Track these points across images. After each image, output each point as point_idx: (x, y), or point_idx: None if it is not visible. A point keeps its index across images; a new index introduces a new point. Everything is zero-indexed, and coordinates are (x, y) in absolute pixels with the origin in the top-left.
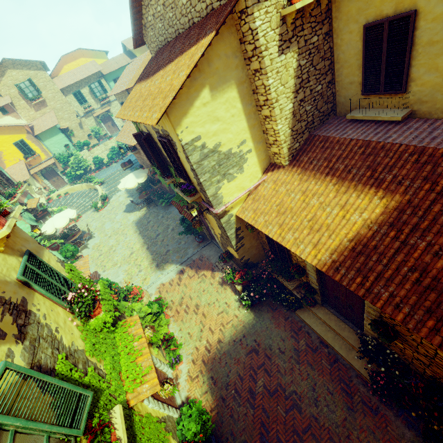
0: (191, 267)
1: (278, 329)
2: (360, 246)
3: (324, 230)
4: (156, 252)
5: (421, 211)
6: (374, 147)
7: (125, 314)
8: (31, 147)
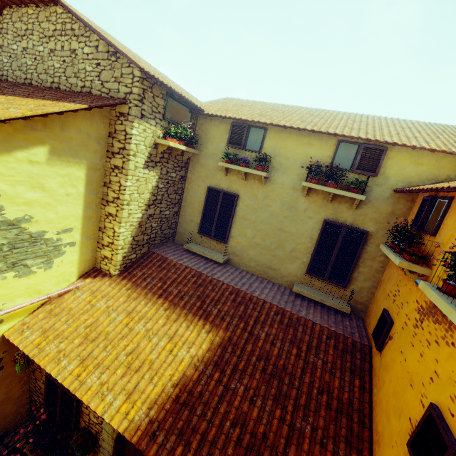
0: None
1: None
2: (186, 394)
3: (145, 370)
4: None
5: (239, 350)
6: (204, 279)
7: None
8: None
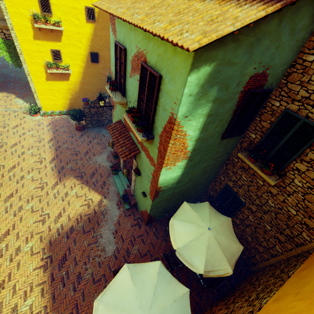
0: None
1: None
2: None
3: None
4: None
5: None
6: None
7: None
8: None
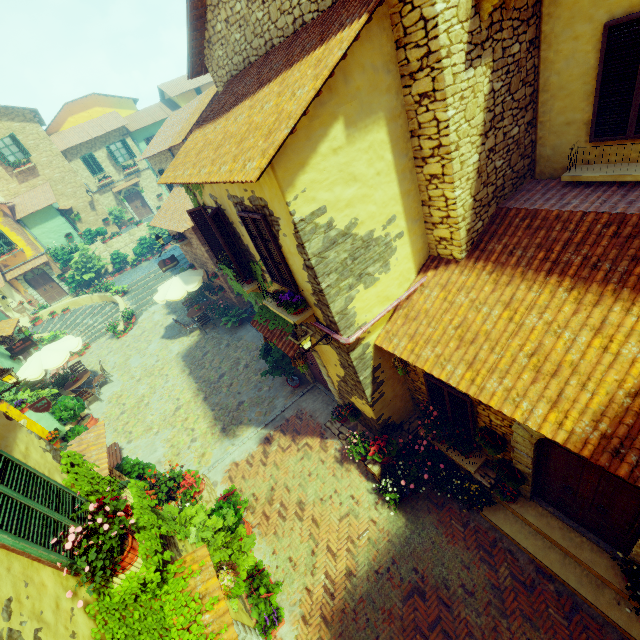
0: (283, 431)
1: (454, 545)
2: None
3: (567, 374)
4: (221, 405)
5: None
6: (636, 223)
7: (176, 537)
8: (9, 237)
